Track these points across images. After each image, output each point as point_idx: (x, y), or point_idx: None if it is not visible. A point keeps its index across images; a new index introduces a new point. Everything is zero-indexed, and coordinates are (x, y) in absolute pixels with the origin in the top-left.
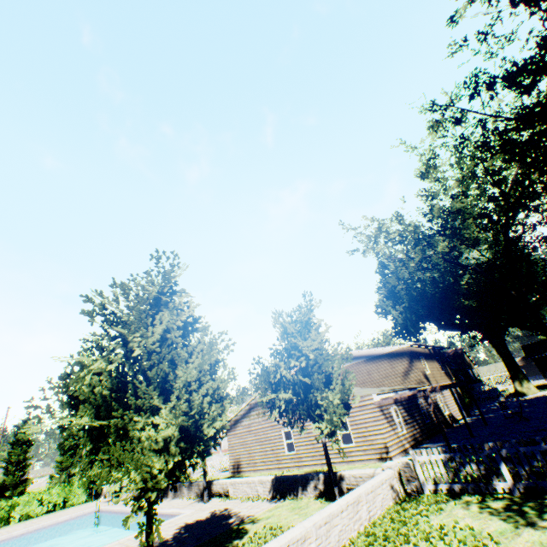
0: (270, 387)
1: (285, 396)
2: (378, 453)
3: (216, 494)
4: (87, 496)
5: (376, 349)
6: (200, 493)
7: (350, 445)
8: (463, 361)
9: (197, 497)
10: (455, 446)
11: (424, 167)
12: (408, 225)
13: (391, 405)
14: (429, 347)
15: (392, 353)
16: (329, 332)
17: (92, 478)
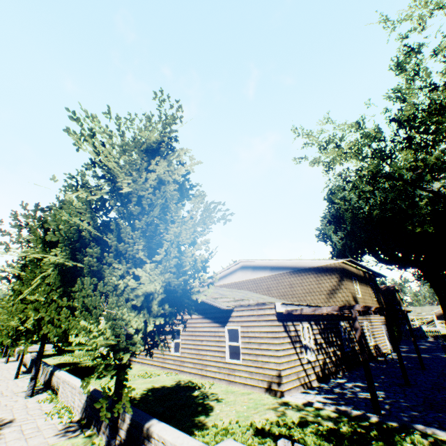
0: (41, 240)
1: (56, 258)
2: (267, 381)
3: (52, 388)
4: (1, 352)
5: (304, 261)
6: (46, 380)
7: (236, 362)
8: (394, 298)
9: (43, 384)
10: (381, 396)
11: (405, 50)
12: (369, 132)
13: (301, 322)
14: (365, 270)
15: (321, 268)
16: (193, 172)
17: (4, 337)
